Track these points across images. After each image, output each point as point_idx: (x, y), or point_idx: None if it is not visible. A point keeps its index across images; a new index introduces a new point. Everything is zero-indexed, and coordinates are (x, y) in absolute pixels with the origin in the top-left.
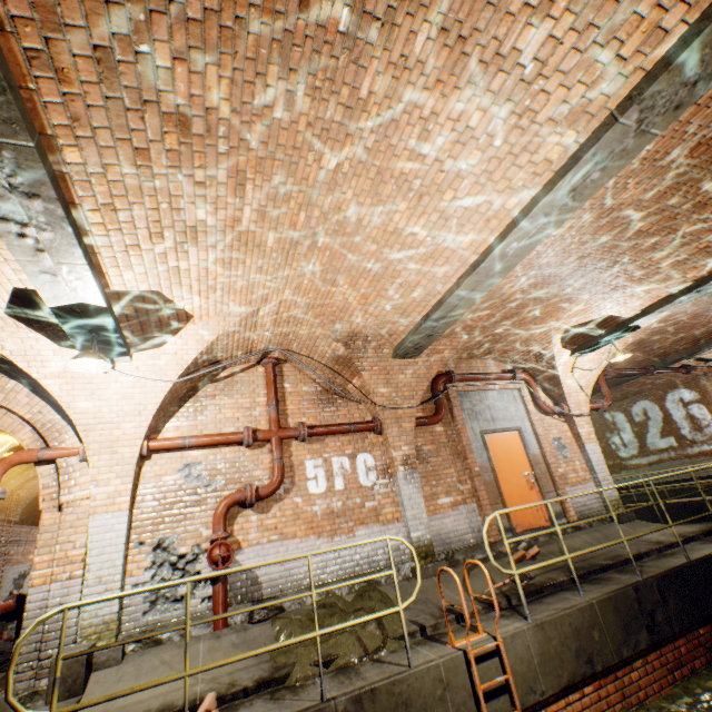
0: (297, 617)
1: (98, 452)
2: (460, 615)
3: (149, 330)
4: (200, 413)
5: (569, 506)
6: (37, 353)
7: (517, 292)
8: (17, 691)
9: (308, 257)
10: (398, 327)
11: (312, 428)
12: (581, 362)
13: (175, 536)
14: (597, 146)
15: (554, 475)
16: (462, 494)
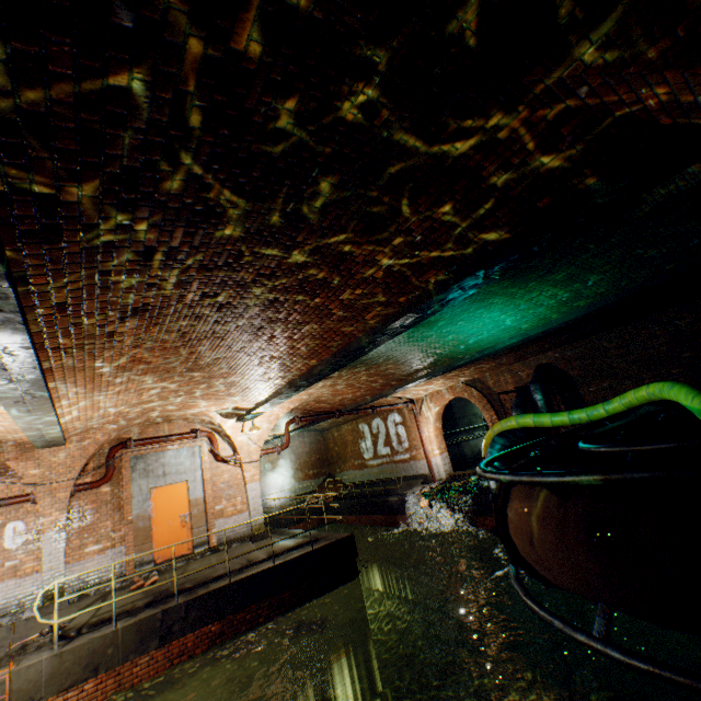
0: None
1: None
2: (26, 650)
3: None
4: None
5: (213, 536)
6: None
7: (125, 409)
8: None
9: None
10: (22, 437)
11: None
12: (251, 424)
13: None
14: (9, 408)
15: (209, 513)
16: (114, 540)
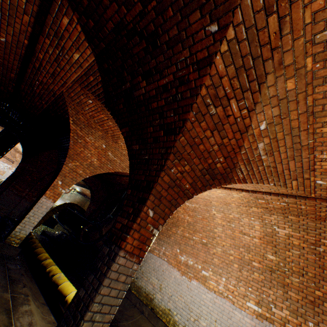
0: None
1: None
2: None
3: None
4: None
5: None
6: None
7: None
8: None
9: None
10: None
11: None
12: None
13: None
14: None
15: None
16: None
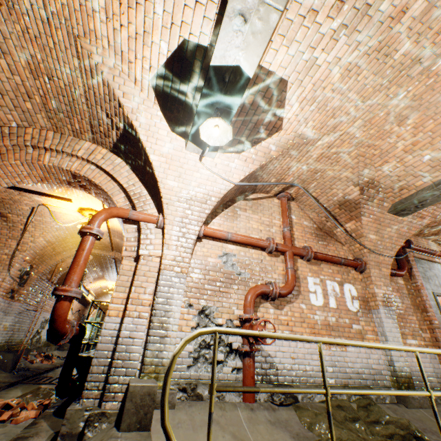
0: (318, 412)
1: (172, 222)
2: None
3: (241, 131)
4: (235, 219)
5: None
6: (155, 130)
7: None
8: (85, 407)
9: (410, 83)
10: (416, 181)
11: (314, 252)
12: None
13: (214, 307)
14: None
15: None
16: (423, 340)
